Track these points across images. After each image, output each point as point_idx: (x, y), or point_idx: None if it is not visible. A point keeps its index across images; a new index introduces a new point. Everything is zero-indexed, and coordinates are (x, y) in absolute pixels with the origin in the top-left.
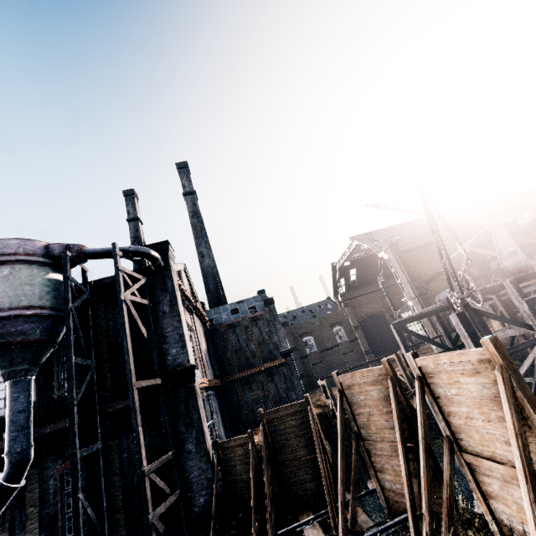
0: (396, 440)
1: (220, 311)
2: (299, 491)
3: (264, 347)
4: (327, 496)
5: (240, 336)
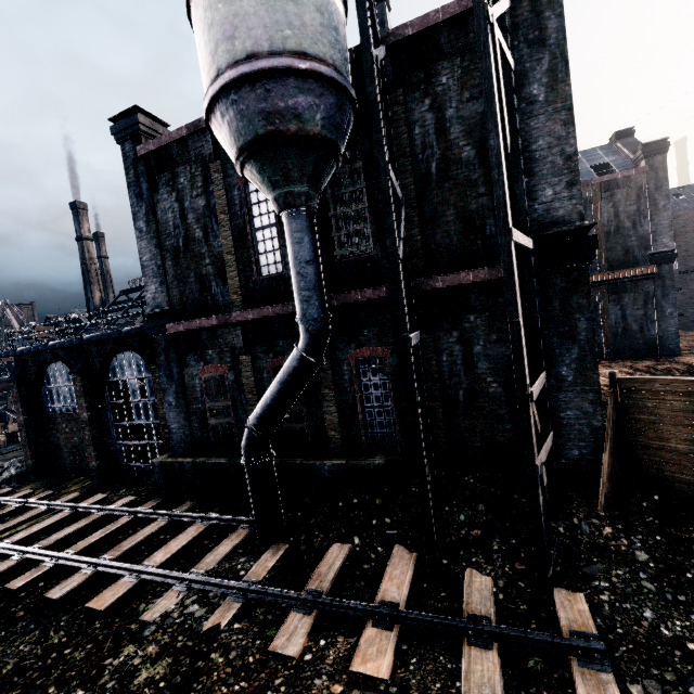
0: None
1: None
2: None
3: (615, 243)
4: None
5: None
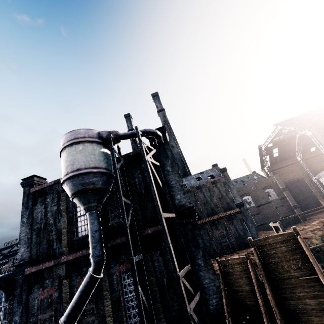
0: None
1: (189, 179)
2: (297, 305)
3: (223, 201)
4: None
5: (205, 194)
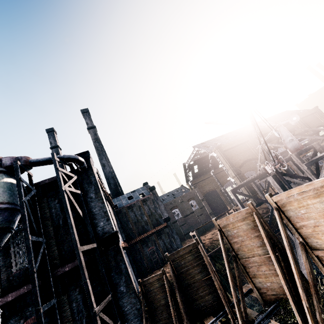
0: (263, 254)
1: (121, 199)
2: (201, 303)
3: (152, 218)
4: (224, 301)
5: (136, 212)
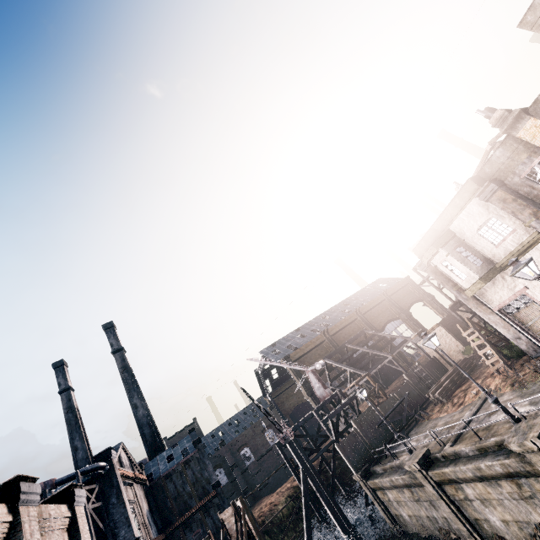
0: None
1: (158, 462)
2: None
3: (198, 486)
4: None
5: (177, 482)
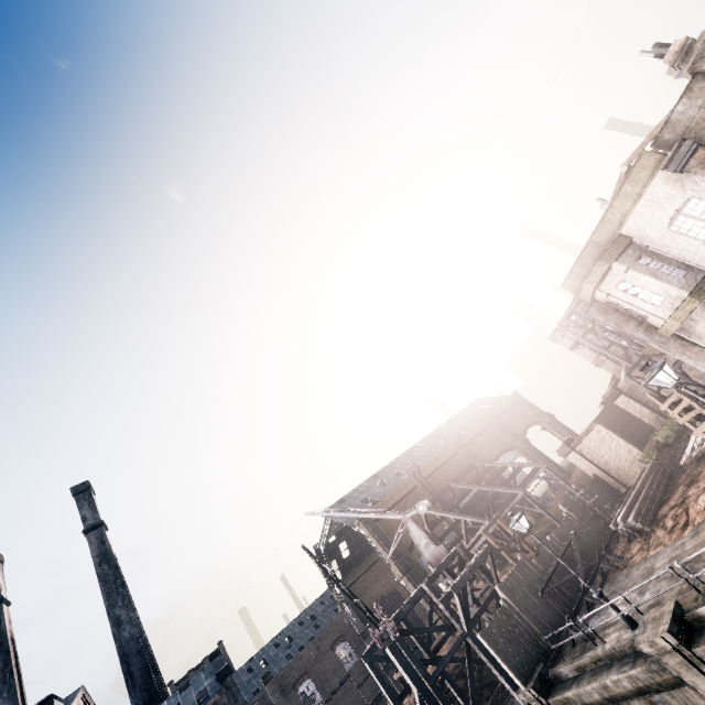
0: None
1: None
2: None
3: None
4: None
5: None
